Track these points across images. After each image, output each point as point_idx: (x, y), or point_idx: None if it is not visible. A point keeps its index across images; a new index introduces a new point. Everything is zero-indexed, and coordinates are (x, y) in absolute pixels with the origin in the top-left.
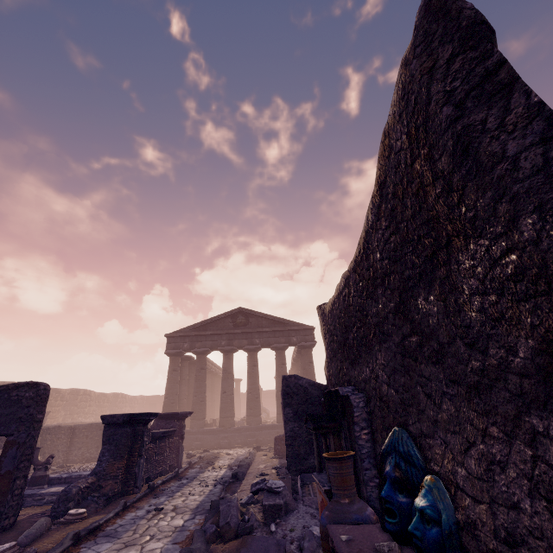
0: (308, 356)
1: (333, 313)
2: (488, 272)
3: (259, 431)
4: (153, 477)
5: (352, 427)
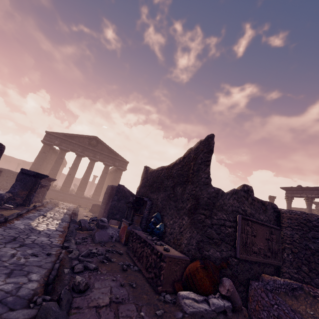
0: (120, 174)
1: (152, 174)
2: (191, 191)
3: (81, 199)
4: (33, 202)
5: (144, 209)
